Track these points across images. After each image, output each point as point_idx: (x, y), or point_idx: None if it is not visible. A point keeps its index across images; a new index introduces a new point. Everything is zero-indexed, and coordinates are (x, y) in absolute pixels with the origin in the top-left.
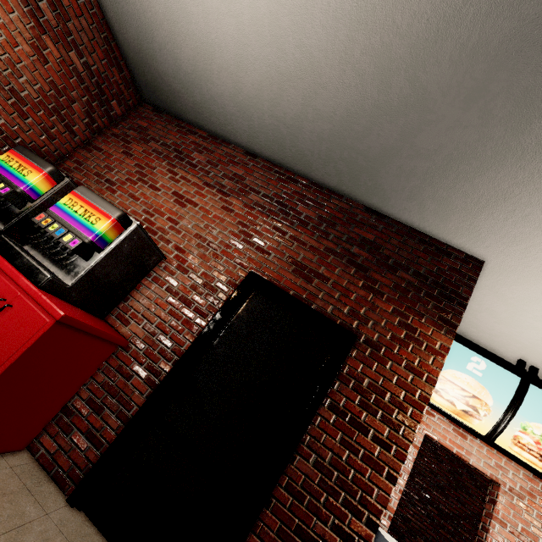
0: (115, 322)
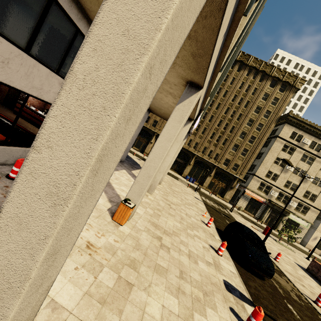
0: (0, 89)
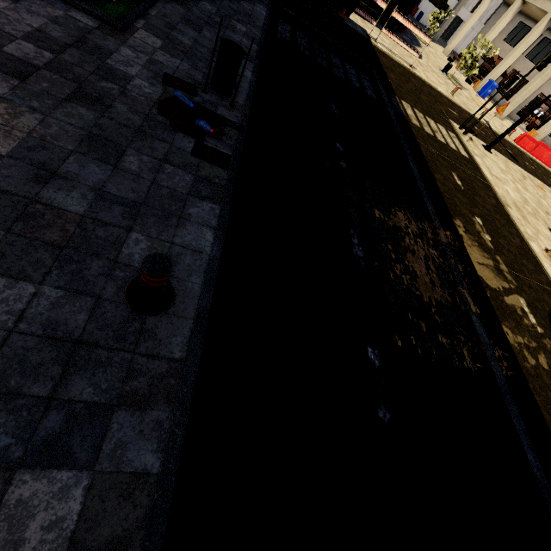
0: None
